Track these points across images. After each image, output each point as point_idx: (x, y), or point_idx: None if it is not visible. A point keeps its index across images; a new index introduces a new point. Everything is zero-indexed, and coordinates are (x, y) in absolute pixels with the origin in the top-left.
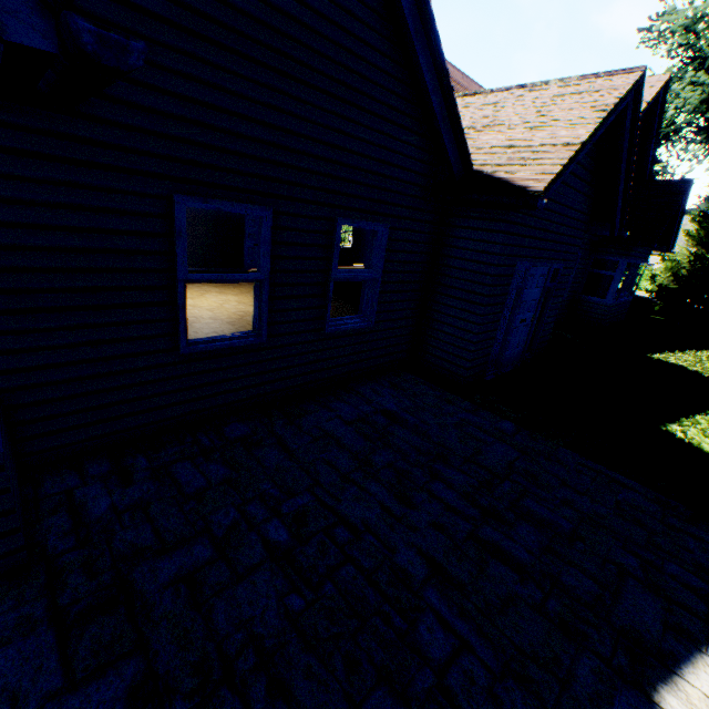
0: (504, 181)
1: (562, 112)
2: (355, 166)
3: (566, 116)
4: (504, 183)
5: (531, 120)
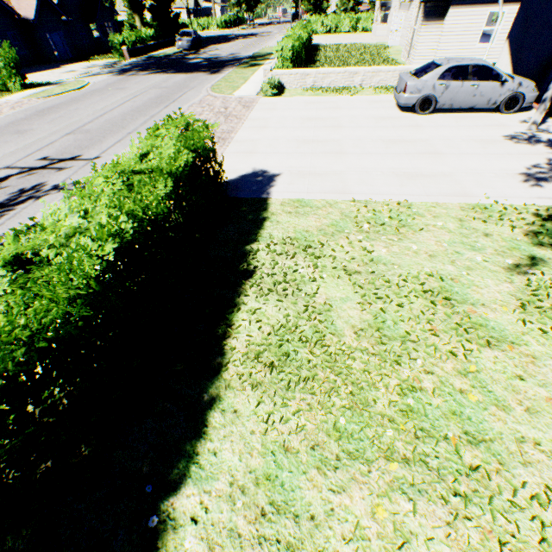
0: (29, 19)
1: (31, 1)
2: (4, 23)
3: (32, 2)
4: (29, 20)
5: (27, 2)
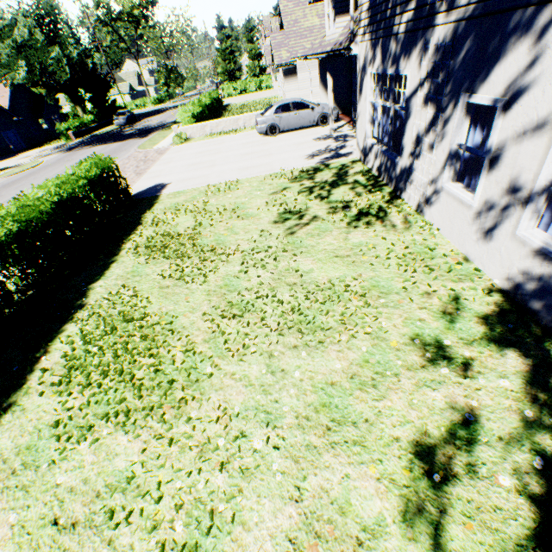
0: None
1: None
2: None
3: None
4: None
5: None
